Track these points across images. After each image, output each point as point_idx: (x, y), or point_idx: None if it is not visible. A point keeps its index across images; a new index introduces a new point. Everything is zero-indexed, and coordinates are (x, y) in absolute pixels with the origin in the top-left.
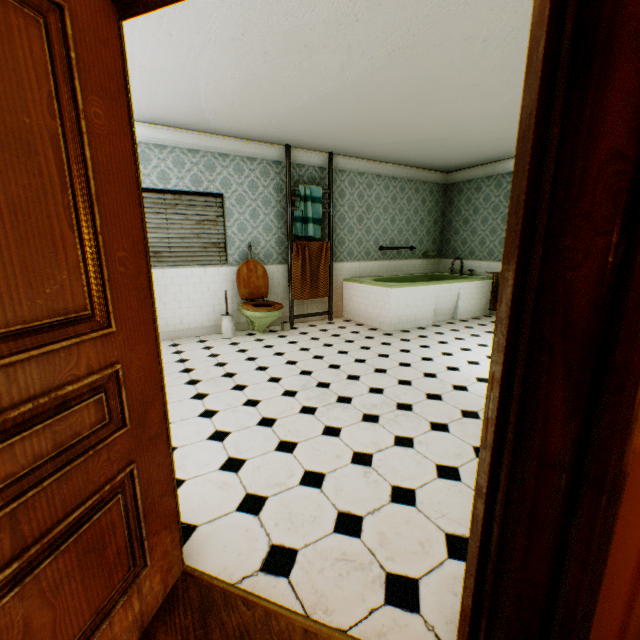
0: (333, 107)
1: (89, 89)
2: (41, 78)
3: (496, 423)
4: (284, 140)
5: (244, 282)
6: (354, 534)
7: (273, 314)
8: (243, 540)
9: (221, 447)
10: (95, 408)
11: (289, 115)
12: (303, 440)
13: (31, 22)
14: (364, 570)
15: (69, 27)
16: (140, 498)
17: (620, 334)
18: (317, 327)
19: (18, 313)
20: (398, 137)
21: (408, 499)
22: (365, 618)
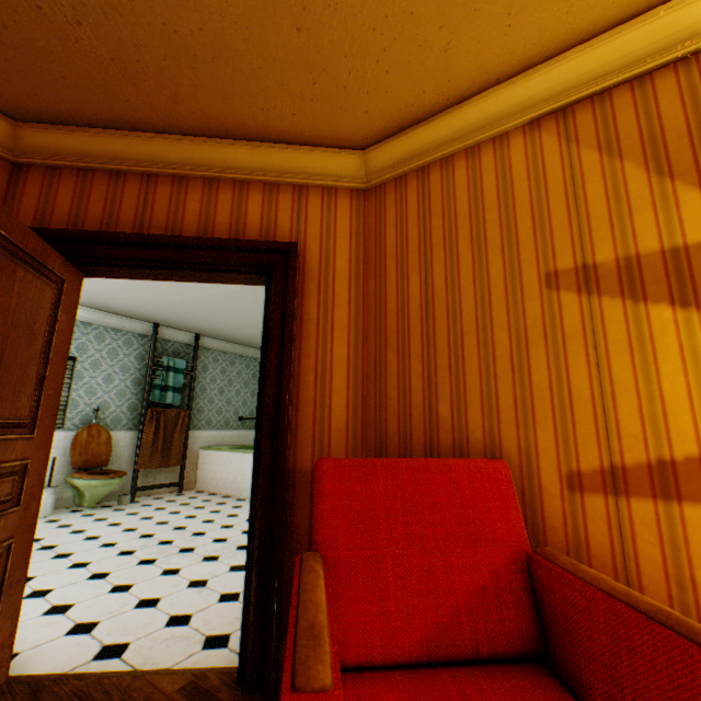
0: (203, 305)
1: (64, 310)
2: (50, 308)
3: (254, 464)
4: (155, 319)
5: (82, 448)
6: (184, 623)
7: (114, 481)
8: (75, 649)
9: (43, 600)
10: (12, 483)
11: (164, 304)
12: (141, 581)
13: (54, 288)
14: (189, 638)
15: (66, 287)
16: (9, 571)
17: (280, 417)
18: (164, 498)
19: (5, 413)
20: (256, 330)
21: (234, 597)
22: (186, 658)
